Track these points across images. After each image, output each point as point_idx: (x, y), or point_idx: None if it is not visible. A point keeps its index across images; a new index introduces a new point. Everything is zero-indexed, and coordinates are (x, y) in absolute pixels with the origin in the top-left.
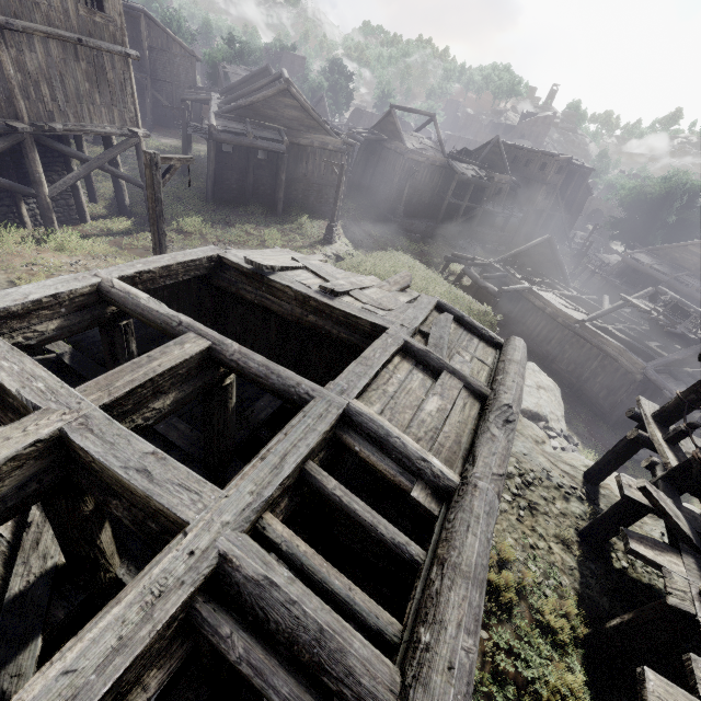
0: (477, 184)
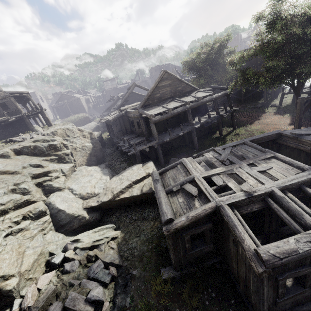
0: (125, 88)
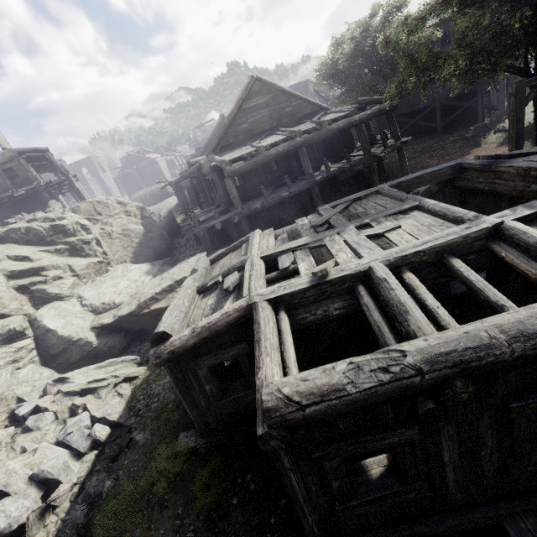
0: None
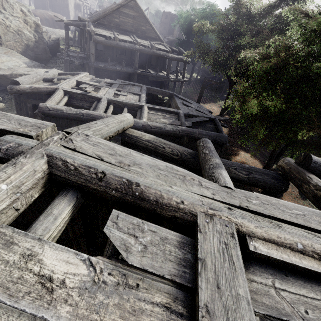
0: None
